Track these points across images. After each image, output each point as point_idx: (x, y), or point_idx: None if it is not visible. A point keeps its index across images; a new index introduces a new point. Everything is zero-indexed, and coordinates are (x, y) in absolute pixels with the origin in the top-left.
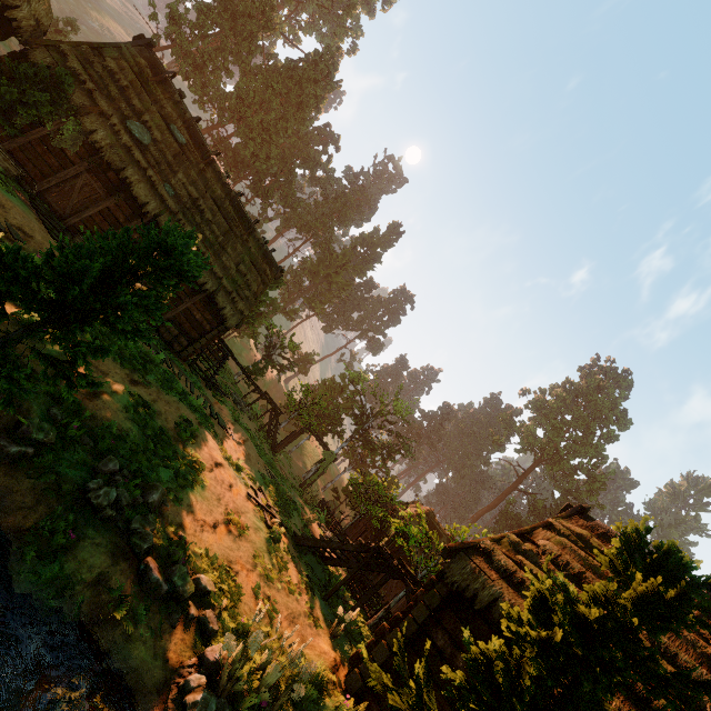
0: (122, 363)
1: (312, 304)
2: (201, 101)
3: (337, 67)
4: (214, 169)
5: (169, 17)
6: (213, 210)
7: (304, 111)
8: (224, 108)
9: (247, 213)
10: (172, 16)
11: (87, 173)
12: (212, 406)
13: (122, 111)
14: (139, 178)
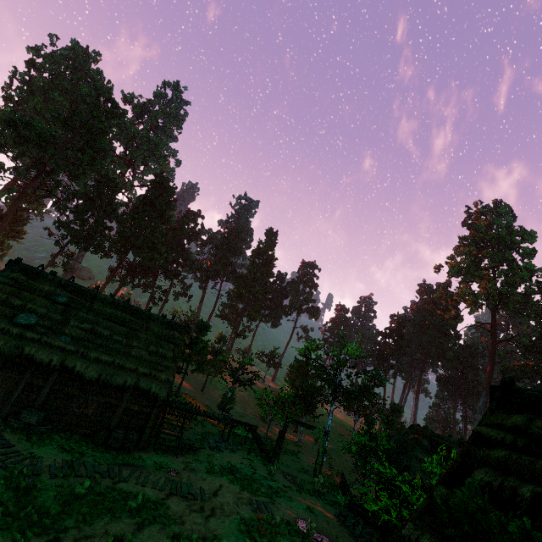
0: (25, 535)
1: (252, 317)
2: (106, 254)
3: (168, 179)
4: (100, 299)
5: (58, 228)
6: (109, 326)
7: (165, 215)
8: (118, 248)
9: (139, 309)
10: (59, 226)
11: (1, 372)
12: (179, 475)
13: (8, 315)
14: (36, 349)
